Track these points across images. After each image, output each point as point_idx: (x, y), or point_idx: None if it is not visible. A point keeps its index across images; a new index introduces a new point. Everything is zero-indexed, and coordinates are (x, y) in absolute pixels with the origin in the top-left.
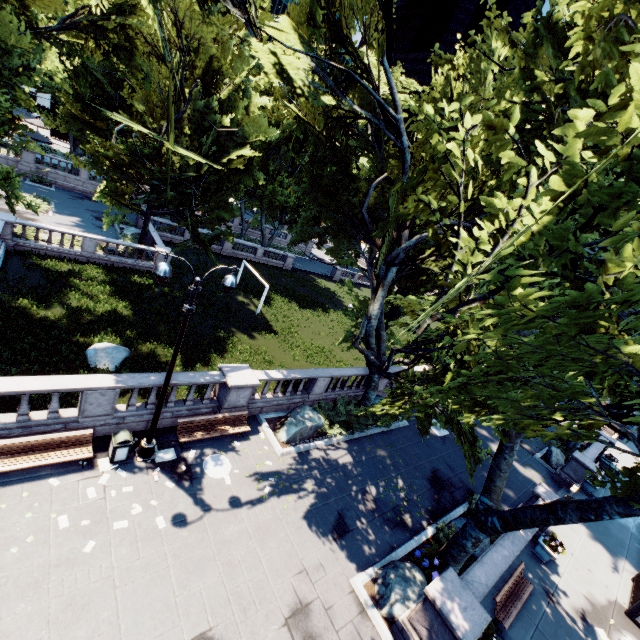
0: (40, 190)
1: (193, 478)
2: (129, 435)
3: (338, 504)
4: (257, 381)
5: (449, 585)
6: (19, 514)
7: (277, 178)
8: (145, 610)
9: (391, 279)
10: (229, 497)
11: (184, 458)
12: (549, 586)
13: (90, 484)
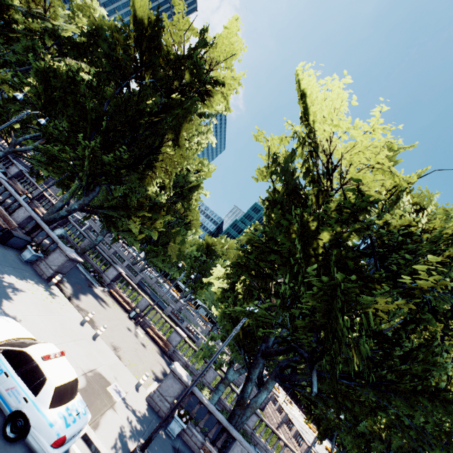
0: None
1: None
2: None
3: None
4: None
5: None
6: None
7: None
8: None
9: None
10: None
11: None
12: None
13: None
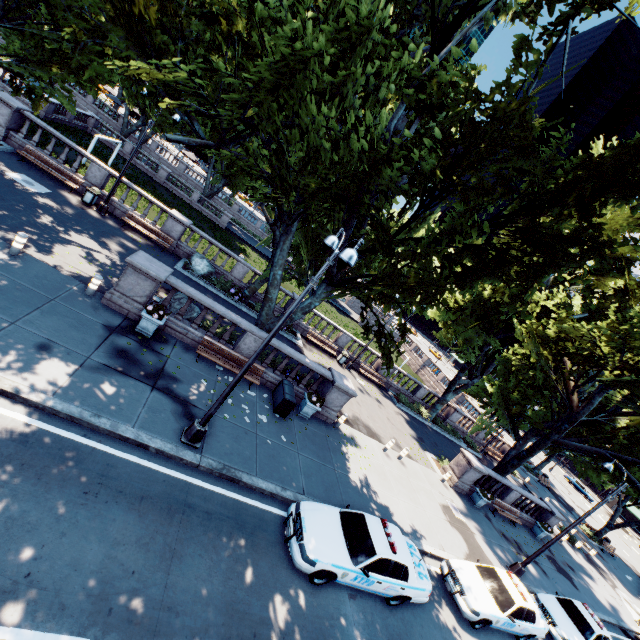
0: None
1: None
2: None
3: None
4: None
5: None
6: None
7: None
8: None
9: None
10: None
11: None
12: None
13: None
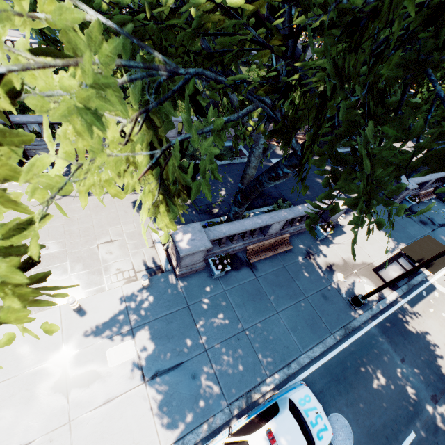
0: None
1: None
2: None
3: None
4: None
5: (189, 229)
6: None
7: None
8: None
9: None
10: None
11: None
12: (313, 251)
13: None
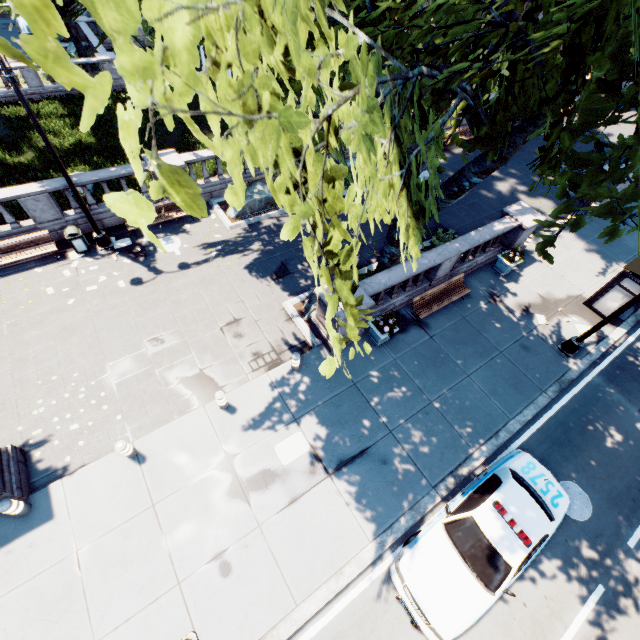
0: None
1: (147, 255)
2: (76, 230)
3: (283, 257)
4: (181, 163)
5: None
6: (20, 290)
7: None
8: (115, 329)
9: None
10: (179, 264)
11: (139, 243)
12: (498, 291)
13: (65, 269)
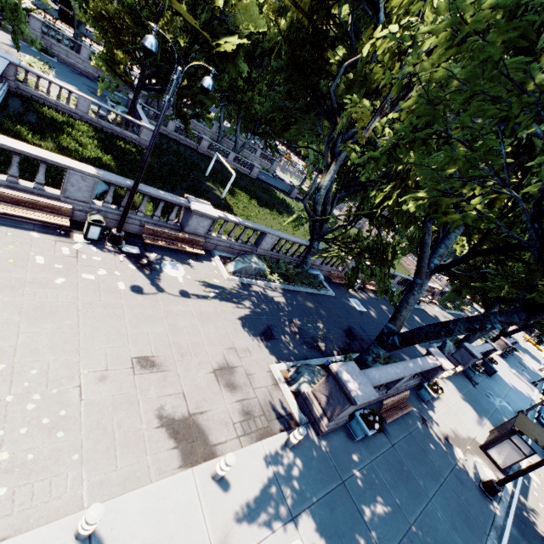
0: (43, 58)
1: (152, 269)
2: (102, 218)
3: (268, 321)
4: (216, 214)
5: (350, 369)
6: (3, 244)
7: (257, 86)
8: (101, 330)
9: (344, 156)
10: (180, 289)
11: (146, 256)
12: (425, 415)
13: (65, 246)
